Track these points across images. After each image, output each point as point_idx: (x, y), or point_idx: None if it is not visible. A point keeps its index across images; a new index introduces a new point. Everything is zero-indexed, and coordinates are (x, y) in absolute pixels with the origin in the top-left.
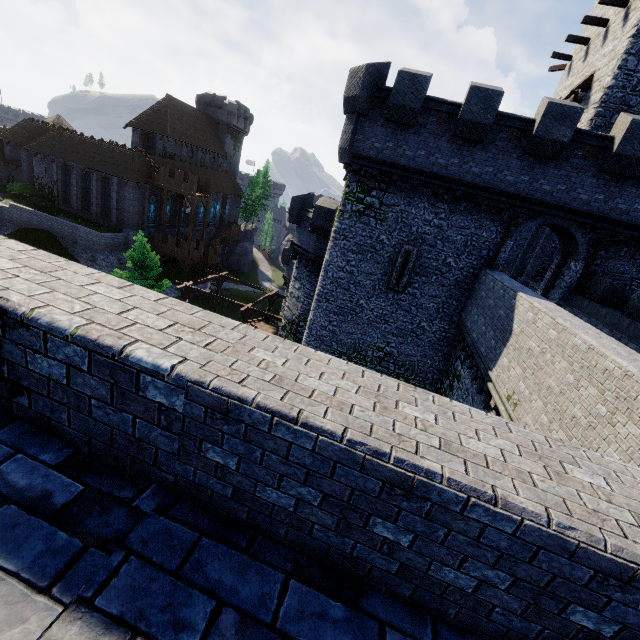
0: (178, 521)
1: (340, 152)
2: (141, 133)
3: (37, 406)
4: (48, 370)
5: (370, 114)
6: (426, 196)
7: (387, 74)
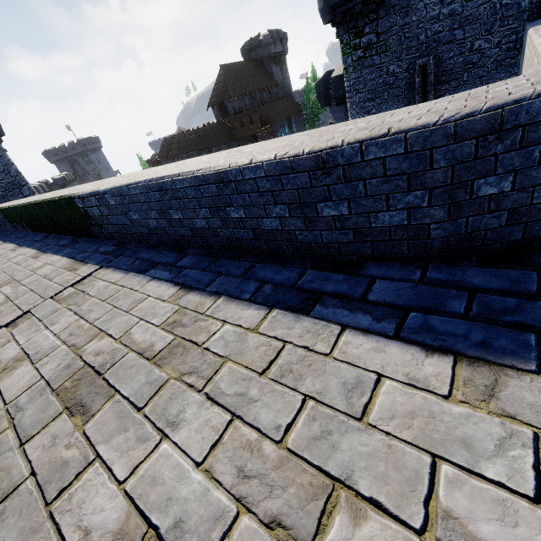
0: (139, 248)
1: (321, 15)
2: (217, 107)
3: (106, 230)
4: (97, 213)
5: None
6: None
7: None
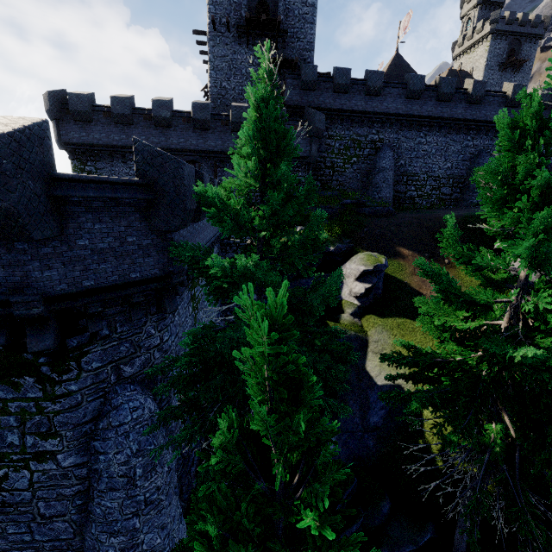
0: None
1: (57, 143)
2: None
3: None
4: None
5: (64, 119)
6: (120, 159)
7: (66, 95)
